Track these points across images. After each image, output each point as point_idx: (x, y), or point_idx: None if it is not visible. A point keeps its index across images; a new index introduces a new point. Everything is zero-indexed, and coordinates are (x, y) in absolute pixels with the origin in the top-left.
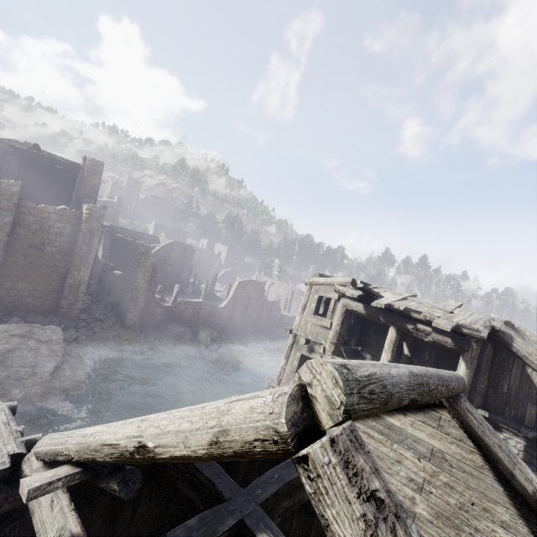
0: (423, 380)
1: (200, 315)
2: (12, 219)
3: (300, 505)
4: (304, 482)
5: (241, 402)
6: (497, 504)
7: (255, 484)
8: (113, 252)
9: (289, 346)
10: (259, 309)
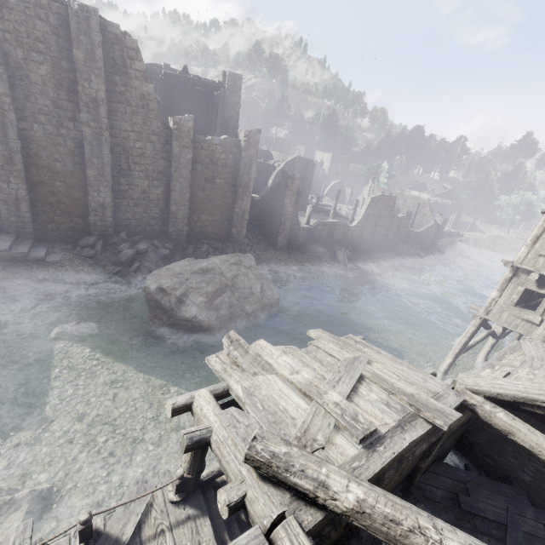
0: None
1: (335, 235)
2: (191, 156)
3: None
4: None
5: None
6: None
7: None
8: None
9: (505, 279)
10: (388, 226)
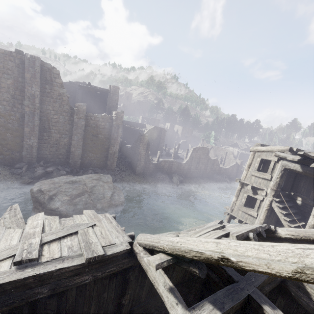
0: None
1: (172, 168)
2: (84, 123)
3: (271, 289)
4: None
5: None
6: None
7: (249, 275)
8: (124, 134)
9: (238, 189)
10: (206, 164)
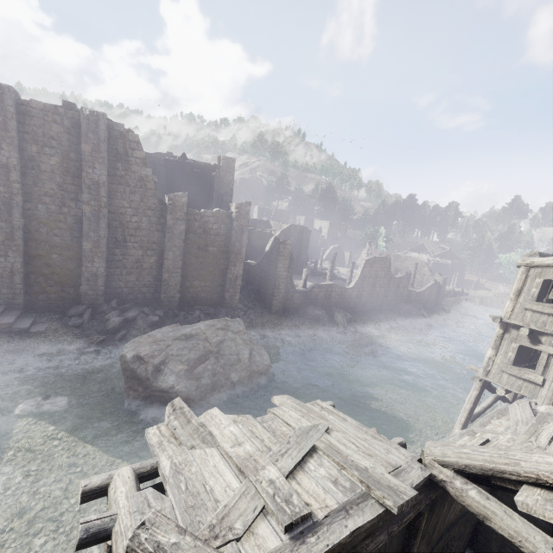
0: None
1: (332, 297)
2: (185, 227)
3: None
4: None
5: None
6: None
7: None
8: None
9: (497, 335)
10: (386, 286)
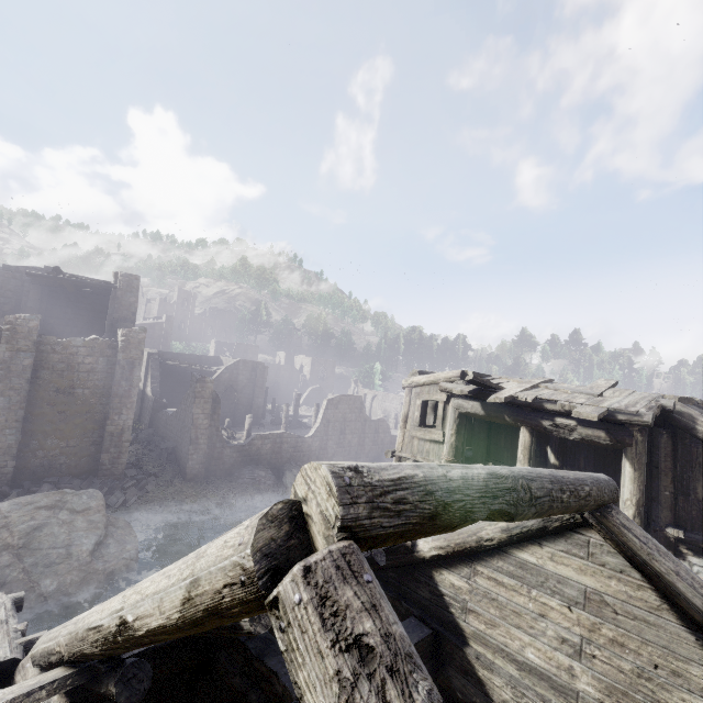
0: (517, 483)
1: (283, 451)
2: (32, 361)
3: None
4: (277, 635)
5: (220, 538)
6: (691, 663)
7: None
8: (166, 385)
9: None
10: (360, 432)
